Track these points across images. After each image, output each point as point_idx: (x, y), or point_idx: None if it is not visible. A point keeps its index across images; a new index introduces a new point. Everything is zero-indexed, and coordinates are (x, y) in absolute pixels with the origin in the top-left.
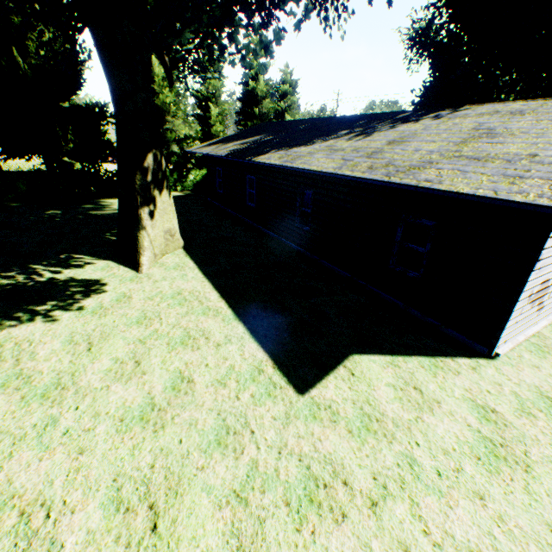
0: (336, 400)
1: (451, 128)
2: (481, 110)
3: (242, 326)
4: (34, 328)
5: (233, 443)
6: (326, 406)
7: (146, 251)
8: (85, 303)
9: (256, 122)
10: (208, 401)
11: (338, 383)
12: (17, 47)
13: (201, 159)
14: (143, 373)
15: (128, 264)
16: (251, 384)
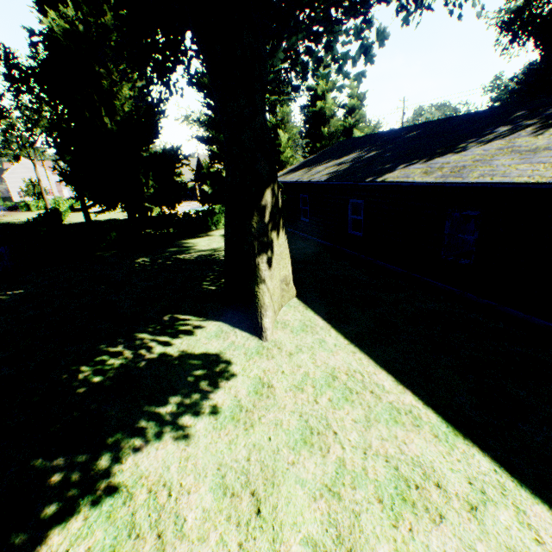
0: None
1: None
2: None
3: (479, 453)
4: (164, 453)
5: None
6: None
7: (267, 310)
8: (216, 398)
9: (324, 142)
10: None
11: None
12: (105, 107)
13: None
14: None
15: (242, 325)
16: None
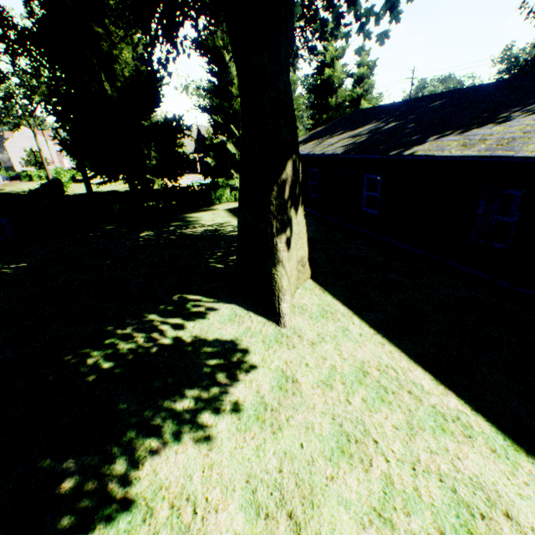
0: None
1: None
2: None
3: None
4: (185, 458)
5: None
6: None
7: (285, 294)
8: (237, 393)
9: (331, 113)
10: None
11: None
12: (105, 71)
13: None
14: None
15: (257, 309)
16: None
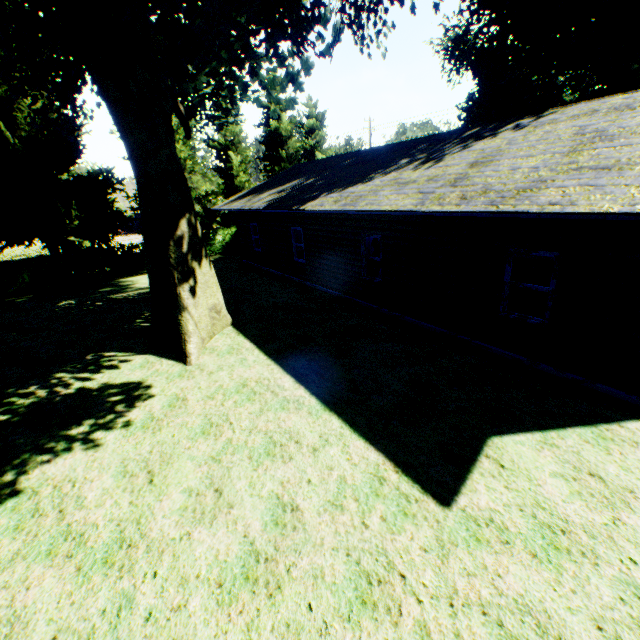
0: (496, 509)
1: (545, 138)
2: (572, 112)
3: (336, 418)
4: (73, 460)
5: (382, 599)
6: (486, 520)
7: (192, 337)
8: (131, 415)
9: (284, 165)
10: (327, 536)
11: (488, 482)
12: (4, 120)
13: (227, 215)
14: (229, 505)
15: (170, 355)
16: (375, 501)
